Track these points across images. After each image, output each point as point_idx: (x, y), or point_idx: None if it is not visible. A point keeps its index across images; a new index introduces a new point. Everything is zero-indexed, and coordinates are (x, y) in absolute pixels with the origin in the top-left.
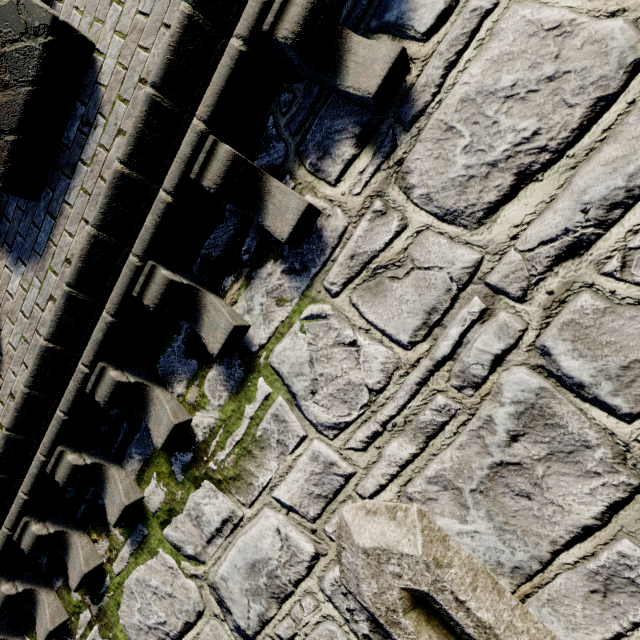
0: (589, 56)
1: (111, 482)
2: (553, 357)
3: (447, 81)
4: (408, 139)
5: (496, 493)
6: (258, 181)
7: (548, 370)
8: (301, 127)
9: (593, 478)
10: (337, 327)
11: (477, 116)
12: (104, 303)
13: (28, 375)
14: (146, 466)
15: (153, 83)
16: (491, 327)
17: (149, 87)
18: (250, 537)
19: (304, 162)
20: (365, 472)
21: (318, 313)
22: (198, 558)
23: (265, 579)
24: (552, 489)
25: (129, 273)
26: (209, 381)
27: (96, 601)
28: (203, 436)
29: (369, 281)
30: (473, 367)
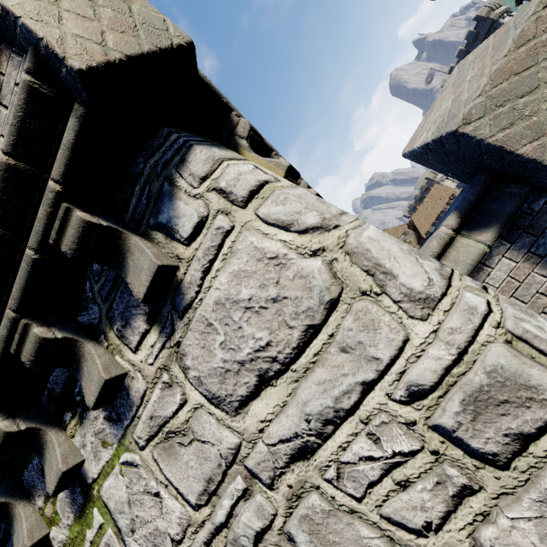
0: (299, 288)
1: None
2: (297, 544)
3: (205, 283)
4: (182, 326)
5: None
6: (73, 346)
7: None
8: (109, 296)
9: None
10: (145, 477)
11: (227, 318)
12: None
13: None
14: None
15: None
16: (252, 506)
17: None
18: None
19: (113, 326)
20: None
21: (131, 461)
22: None
23: None
24: None
25: None
26: (60, 501)
27: None
28: None
29: (164, 442)
30: (242, 538)
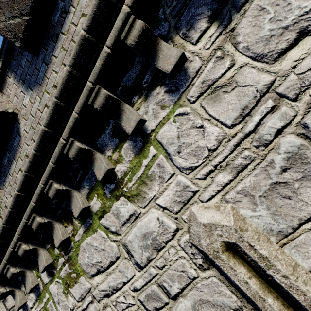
0: None
1: (74, 198)
2: (309, 129)
3: None
4: (238, 16)
5: (272, 197)
6: (155, 42)
7: (306, 135)
8: (178, 13)
9: None
10: (193, 119)
11: (279, 1)
12: (73, 108)
13: (35, 144)
14: (91, 191)
15: None
16: (277, 115)
17: None
18: (144, 222)
19: (179, 32)
20: (204, 189)
21: (183, 112)
22: (117, 232)
23: (151, 241)
24: (302, 194)
25: (87, 91)
26: (124, 149)
27: (66, 253)
28: (121, 176)
29: (212, 94)
30: (265, 136)
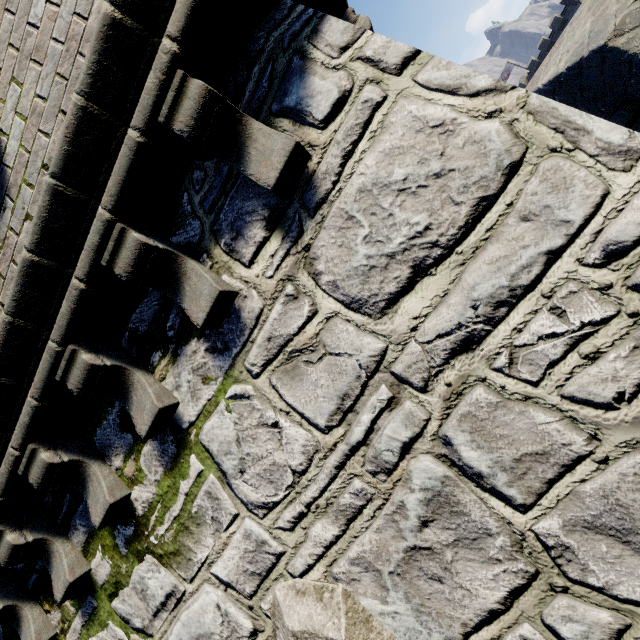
0: (470, 156)
1: (56, 556)
2: (454, 447)
3: (345, 170)
4: (313, 225)
5: (412, 576)
6: (173, 263)
7: (451, 459)
8: (214, 206)
9: (495, 564)
10: (260, 408)
11: (374, 207)
12: (30, 384)
13: None
14: (91, 538)
15: (53, 173)
16: (398, 415)
17: (49, 177)
18: (193, 612)
19: (219, 241)
20: (294, 551)
21: (241, 393)
22: (146, 631)
23: None
24: (460, 574)
25: (49, 358)
26: (145, 456)
27: None
28: (143, 510)
29: (286, 364)
30: (385, 453)
